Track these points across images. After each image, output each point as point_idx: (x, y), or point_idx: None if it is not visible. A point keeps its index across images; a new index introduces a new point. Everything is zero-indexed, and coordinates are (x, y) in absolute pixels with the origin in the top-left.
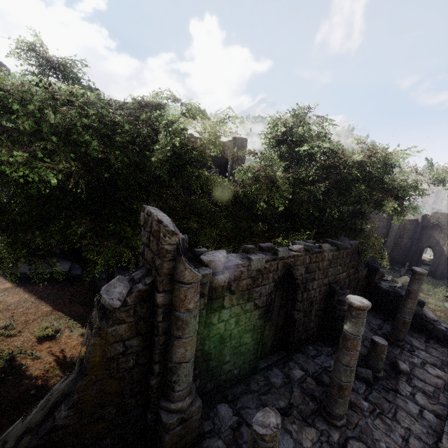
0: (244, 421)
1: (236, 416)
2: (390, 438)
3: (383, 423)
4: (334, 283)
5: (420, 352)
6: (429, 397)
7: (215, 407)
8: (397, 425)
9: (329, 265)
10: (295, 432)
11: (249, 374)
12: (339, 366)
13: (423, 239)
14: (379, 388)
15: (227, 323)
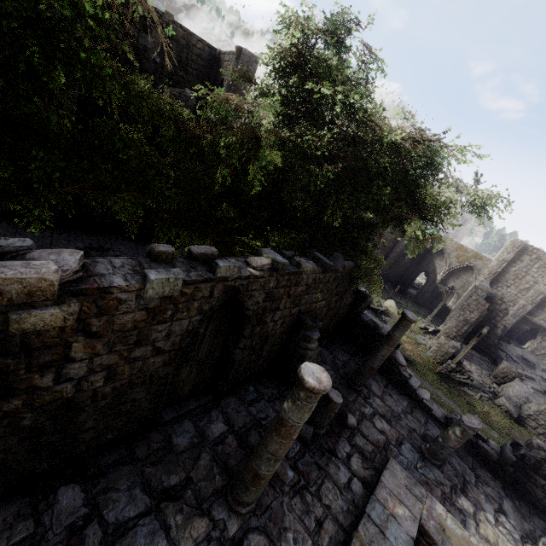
0: (98, 514)
1: (87, 508)
2: (302, 524)
3: (303, 501)
4: (306, 312)
5: (375, 399)
6: (365, 459)
7: (54, 493)
8: (318, 504)
9: (305, 291)
10: (176, 527)
11: (140, 432)
12: (263, 452)
13: (424, 262)
14: (314, 450)
15: (82, 381)
